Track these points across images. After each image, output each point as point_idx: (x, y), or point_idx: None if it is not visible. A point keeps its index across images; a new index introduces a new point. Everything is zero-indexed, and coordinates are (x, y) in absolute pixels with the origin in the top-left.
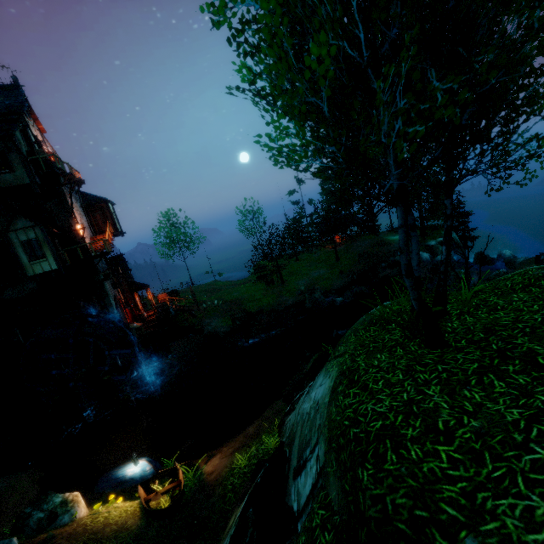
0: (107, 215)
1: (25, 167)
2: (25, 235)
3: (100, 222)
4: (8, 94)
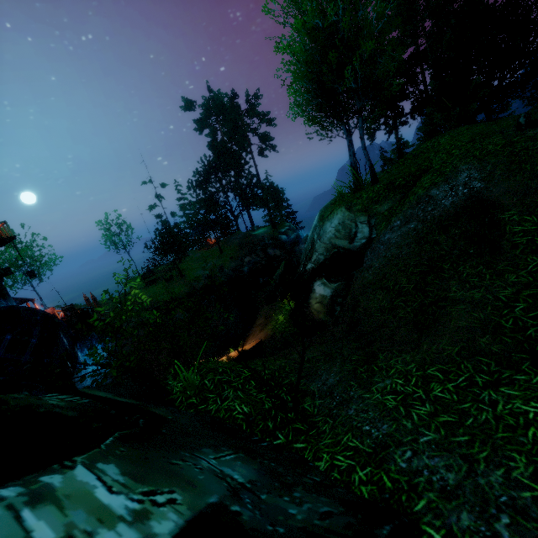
0: None
1: None
2: None
3: None
4: None
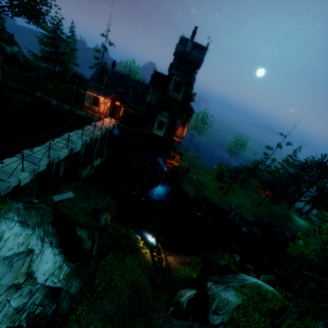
0: (188, 117)
1: (183, 94)
2: (162, 118)
3: (184, 118)
4: (200, 51)
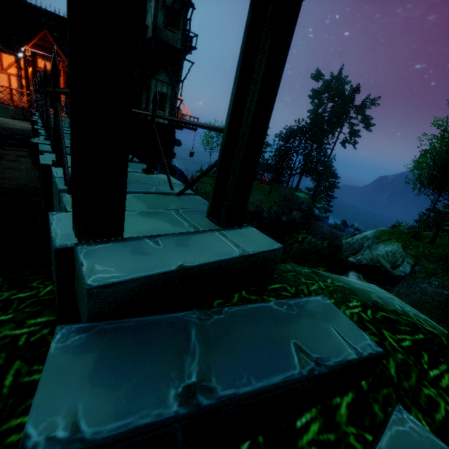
0: None
1: (183, 35)
2: (160, 86)
3: None
4: None
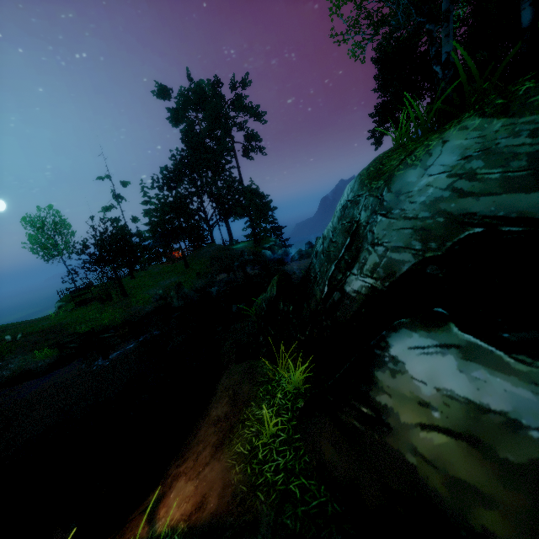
0: None
1: None
2: None
3: None
4: None
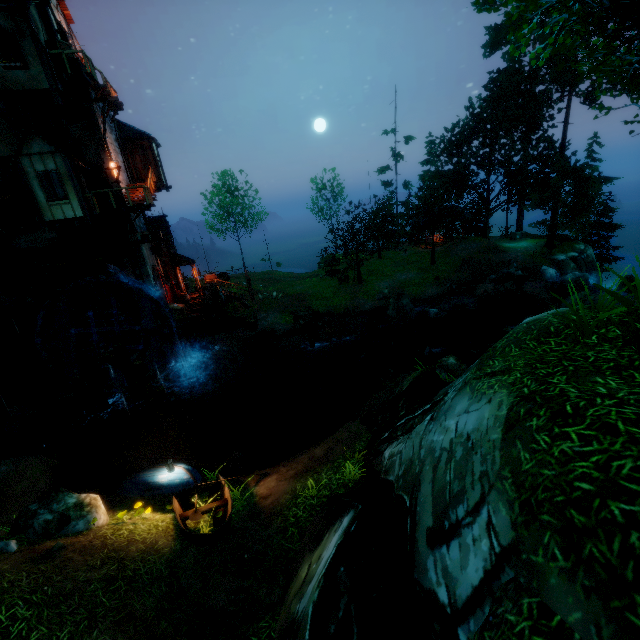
0: (149, 158)
1: (42, 64)
2: (41, 163)
3: (140, 166)
4: None
